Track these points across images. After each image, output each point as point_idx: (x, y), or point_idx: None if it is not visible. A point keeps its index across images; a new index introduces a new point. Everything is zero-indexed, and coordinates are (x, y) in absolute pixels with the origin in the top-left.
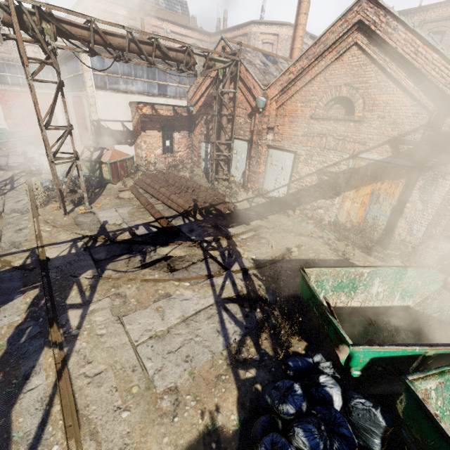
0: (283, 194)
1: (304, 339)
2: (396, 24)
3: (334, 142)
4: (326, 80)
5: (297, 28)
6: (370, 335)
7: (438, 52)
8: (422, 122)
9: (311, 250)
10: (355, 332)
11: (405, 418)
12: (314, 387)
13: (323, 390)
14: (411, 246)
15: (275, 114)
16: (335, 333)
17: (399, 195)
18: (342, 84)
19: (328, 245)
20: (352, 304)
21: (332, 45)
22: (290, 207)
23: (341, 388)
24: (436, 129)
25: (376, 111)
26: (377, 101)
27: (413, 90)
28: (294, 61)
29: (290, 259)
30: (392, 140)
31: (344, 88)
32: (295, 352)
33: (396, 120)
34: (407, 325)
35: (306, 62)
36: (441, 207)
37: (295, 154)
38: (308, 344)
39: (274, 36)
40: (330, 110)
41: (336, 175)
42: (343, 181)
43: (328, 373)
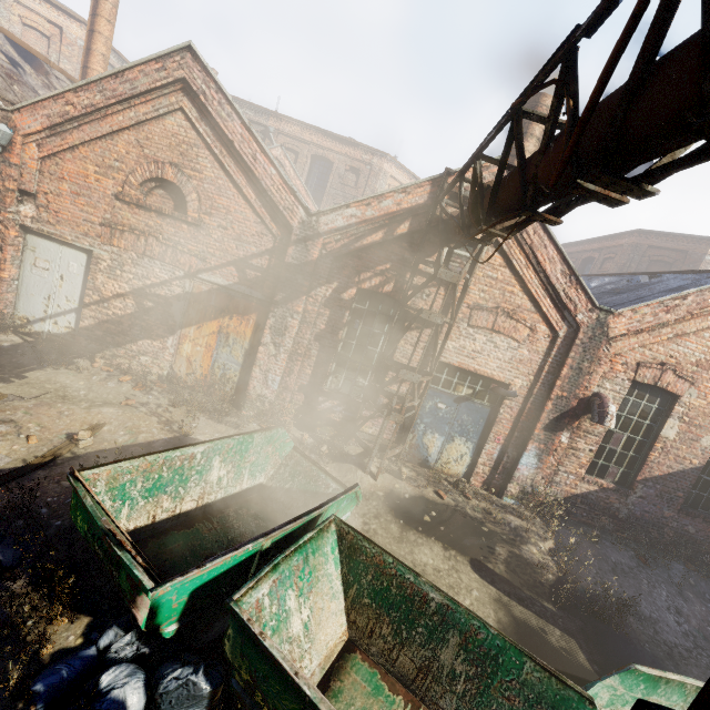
0: (67, 328)
1: (84, 613)
2: (231, 110)
3: (160, 248)
4: (140, 145)
5: (94, 36)
6: (209, 548)
7: (276, 167)
8: (268, 246)
9: (122, 430)
10: (187, 554)
11: (235, 659)
12: (88, 708)
13: (105, 702)
14: (269, 402)
15: (39, 168)
16: (130, 579)
17: (252, 335)
18: (167, 161)
19: (156, 417)
20: (184, 508)
21: (145, 93)
22: (84, 354)
23: (151, 669)
24: (282, 258)
25: (216, 217)
26: (216, 203)
27: (255, 203)
28: (76, 86)
29: (75, 456)
30: (238, 262)
31: (170, 169)
32: (59, 652)
33: (241, 236)
34: (259, 512)
35: (100, 98)
36: (293, 351)
37: (90, 255)
38: (93, 618)
39: (52, 25)
40: (150, 195)
41: (167, 301)
42: (178, 311)
43: (125, 656)
